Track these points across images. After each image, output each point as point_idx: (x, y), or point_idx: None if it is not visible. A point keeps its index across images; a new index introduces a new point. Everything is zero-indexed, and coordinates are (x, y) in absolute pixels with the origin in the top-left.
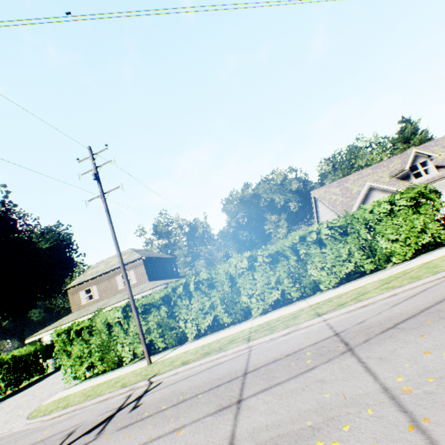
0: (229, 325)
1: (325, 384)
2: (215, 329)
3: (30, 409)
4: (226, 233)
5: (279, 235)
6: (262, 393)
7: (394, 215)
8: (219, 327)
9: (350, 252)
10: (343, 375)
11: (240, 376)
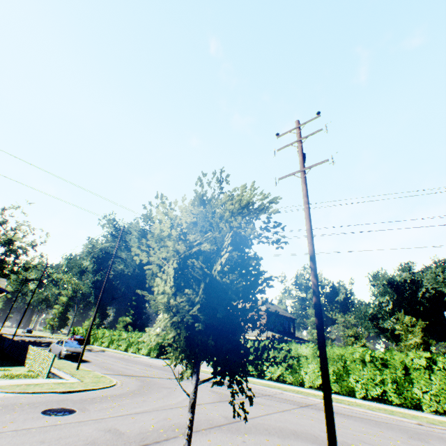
0: (291, 385)
1: (280, 404)
2: (284, 382)
3: None
4: (363, 311)
5: (409, 341)
6: (263, 398)
7: (432, 371)
8: (284, 381)
9: (383, 381)
10: (287, 405)
11: (265, 394)
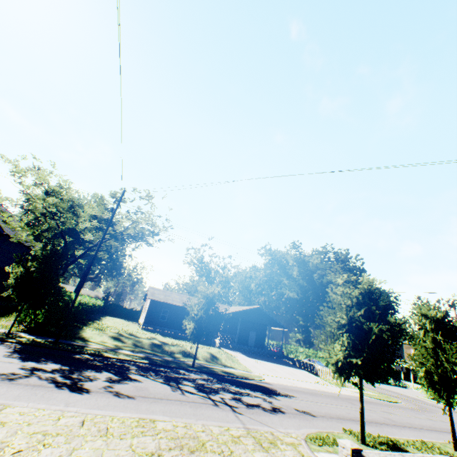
0: None
1: None
2: None
3: (412, 395)
4: None
5: None
6: None
7: None
8: None
9: None
10: None
11: None
